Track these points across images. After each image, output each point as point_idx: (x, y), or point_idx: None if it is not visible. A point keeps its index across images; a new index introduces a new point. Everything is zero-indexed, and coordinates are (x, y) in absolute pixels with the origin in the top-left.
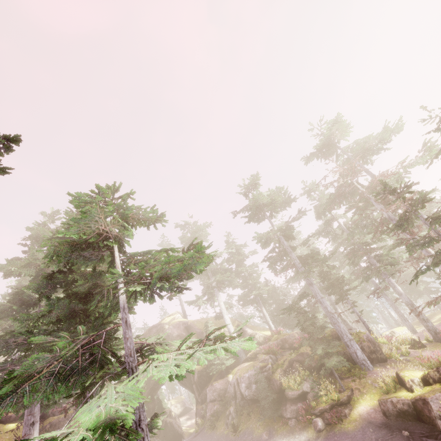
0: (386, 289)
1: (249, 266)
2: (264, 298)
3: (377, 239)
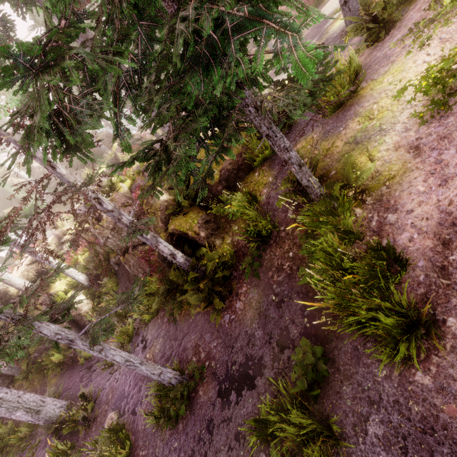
0: None
1: None
2: None
3: None
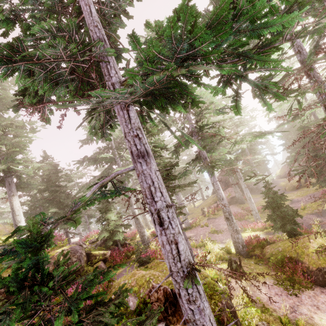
0: (205, 190)
1: (11, 121)
2: (26, 181)
3: (222, 126)
